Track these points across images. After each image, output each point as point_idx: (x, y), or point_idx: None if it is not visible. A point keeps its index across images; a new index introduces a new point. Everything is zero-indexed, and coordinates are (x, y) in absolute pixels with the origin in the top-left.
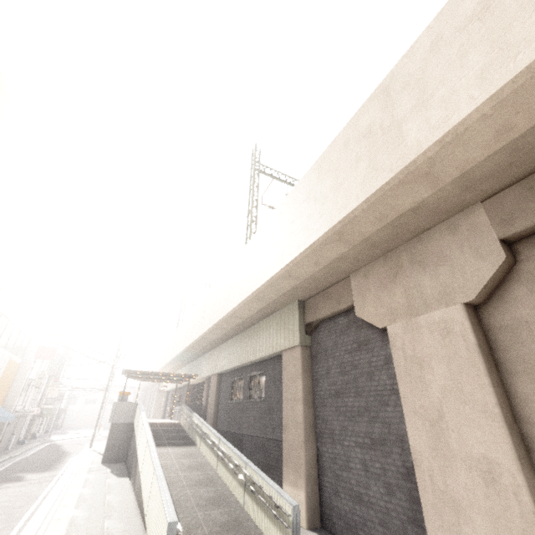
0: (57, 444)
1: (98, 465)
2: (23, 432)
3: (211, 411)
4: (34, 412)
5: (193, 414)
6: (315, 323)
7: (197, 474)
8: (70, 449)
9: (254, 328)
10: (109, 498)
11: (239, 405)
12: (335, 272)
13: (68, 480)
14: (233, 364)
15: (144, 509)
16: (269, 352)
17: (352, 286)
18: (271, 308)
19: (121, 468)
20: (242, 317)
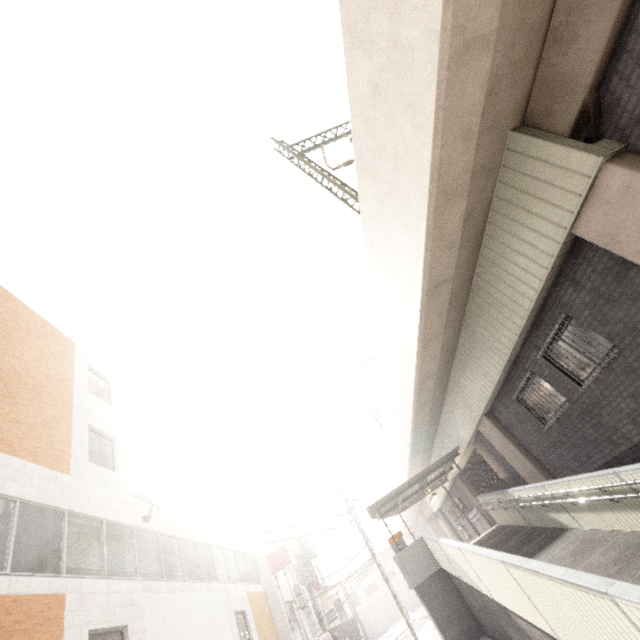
0: None
1: None
2: None
3: (529, 469)
4: None
5: (508, 491)
6: (589, 101)
7: None
8: None
9: (477, 287)
10: None
11: (570, 412)
12: None
13: None
14: (496, 371)
15: None
16: (544, 268)
17: None
18: (476, 206)
19: None
20: (446, 277)
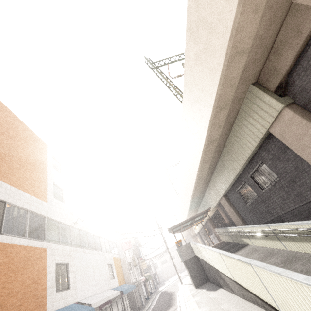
0: (164, 291)
1: (194, 290)
2: (145, 293)
3: (238, 220)
4: (142, 280)
5: (228, 228)
6: (283, 80)
7: (274, 258)
8: (172, 290)
9: (228, 144)
10: (224, 307)
11: (257, 200)
12: (276, 9)
13: (186, 307)
14: (230, 179)
15: (268, 302)
16: (256, 142)
17: (304, 2)
18: (232, 112)
19: (210, 285)
20: (215, 139)
